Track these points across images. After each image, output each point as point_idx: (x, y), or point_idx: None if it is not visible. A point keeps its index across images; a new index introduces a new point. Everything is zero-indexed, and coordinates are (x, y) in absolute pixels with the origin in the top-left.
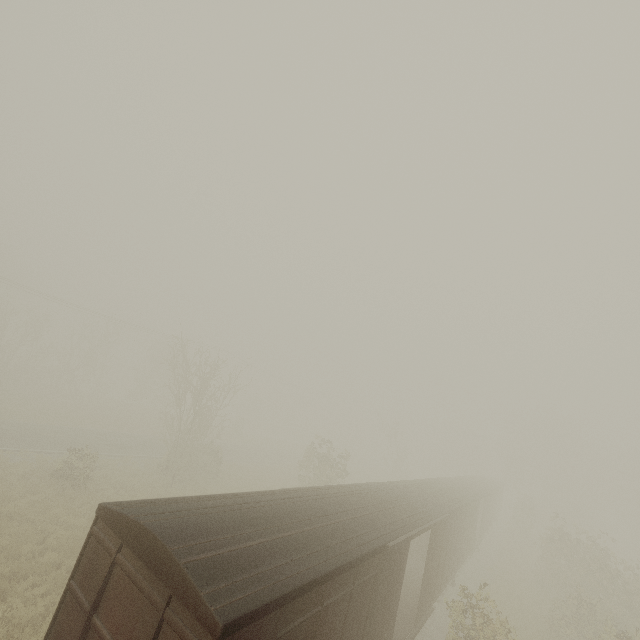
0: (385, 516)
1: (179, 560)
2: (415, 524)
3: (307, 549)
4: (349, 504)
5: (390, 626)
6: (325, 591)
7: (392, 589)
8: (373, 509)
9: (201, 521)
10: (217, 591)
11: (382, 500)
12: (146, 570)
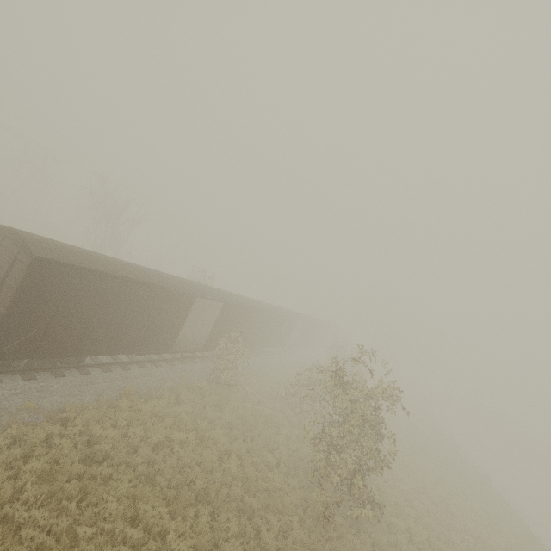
0: (183, 285)
1: (25, 239)
2: (204, 295)
3: (106, 266)
4: (162, 274)
5: (174, 333)
6: (109, 281)
7: (175, 315)
8: (178, 281)
9: (48, 240)
10: (39, 251)
11: (193, 283)
12: (13, 245)
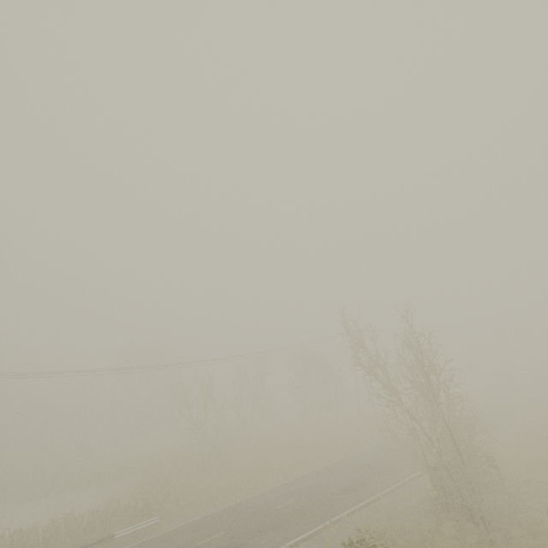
0: None
1: None
2: None
3: None
4: None
5: None
6: None
7: None
8: None
9: None
10: None
11: None
12: None
